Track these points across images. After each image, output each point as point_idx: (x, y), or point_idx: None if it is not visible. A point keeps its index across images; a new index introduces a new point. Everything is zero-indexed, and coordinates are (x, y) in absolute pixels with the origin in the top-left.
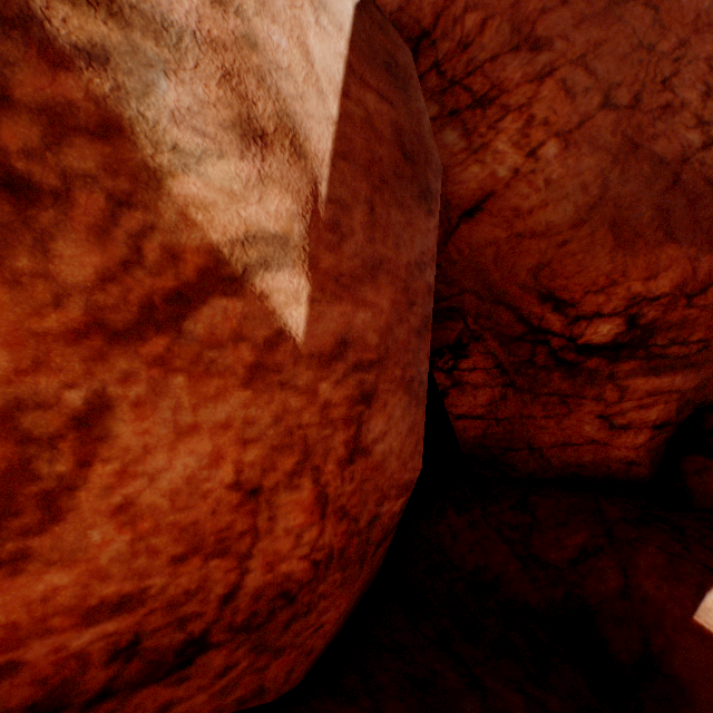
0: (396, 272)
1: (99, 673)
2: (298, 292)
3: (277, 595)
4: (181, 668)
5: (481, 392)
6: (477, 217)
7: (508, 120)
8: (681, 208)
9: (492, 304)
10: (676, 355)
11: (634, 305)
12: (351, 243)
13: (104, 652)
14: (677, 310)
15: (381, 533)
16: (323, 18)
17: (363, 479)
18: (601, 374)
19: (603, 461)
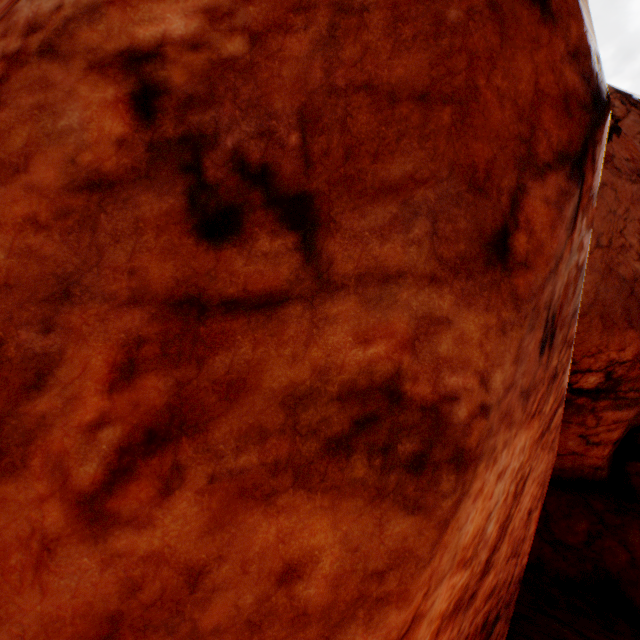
0: None
1: (476, 639)
2: None
3: (517, 580)
4: (489, 635)
5: None
6: None
7: None
8: (634, 308)
9: None
10: (632, 398)
11: (610, 366)
12: None
13: (480, 625)
14: (634, 370)
15: None
16: None
17: None
18: (585, 408)
19: (578, 467)
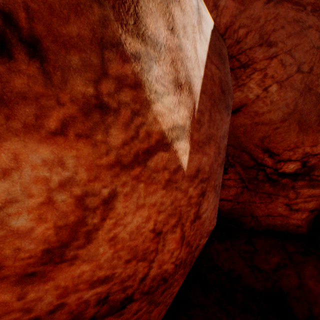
0: (216, 140)
1: (91, 310)
2: (186, 149)
3: (161, 279)
4: (121, 309)
5: (232, 189)
6: (237, 114)
7: (255, 74)
8: None
9: (240, 151)
10: None
11: (305, 157)
12: (203, 128)
13: (95, 300)
14: None
15: (198, 252)
16: (201, 36)
17: (197, 229)
18: (288, 186)
19: (285, 224)
